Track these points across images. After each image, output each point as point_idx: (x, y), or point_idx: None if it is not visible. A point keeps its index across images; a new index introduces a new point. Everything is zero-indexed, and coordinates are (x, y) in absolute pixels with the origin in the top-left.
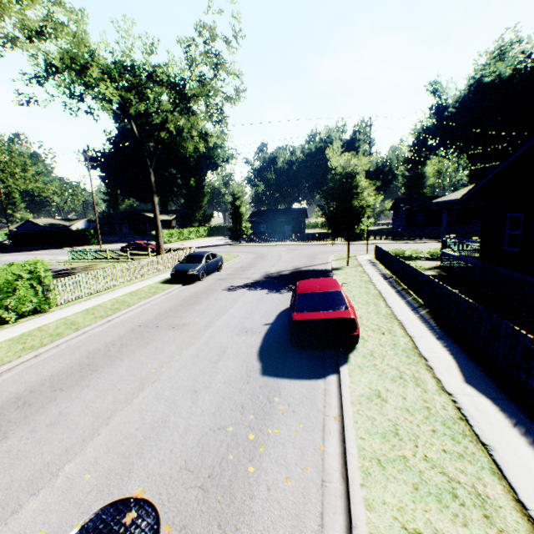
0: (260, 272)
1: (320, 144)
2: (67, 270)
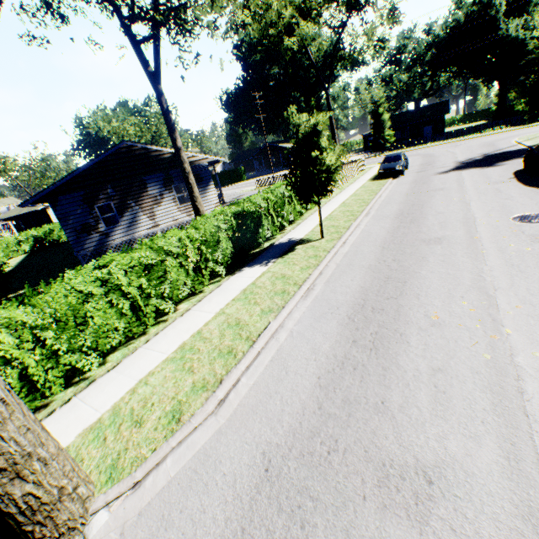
0: (449, 163)
1: (470, 9)
2: None
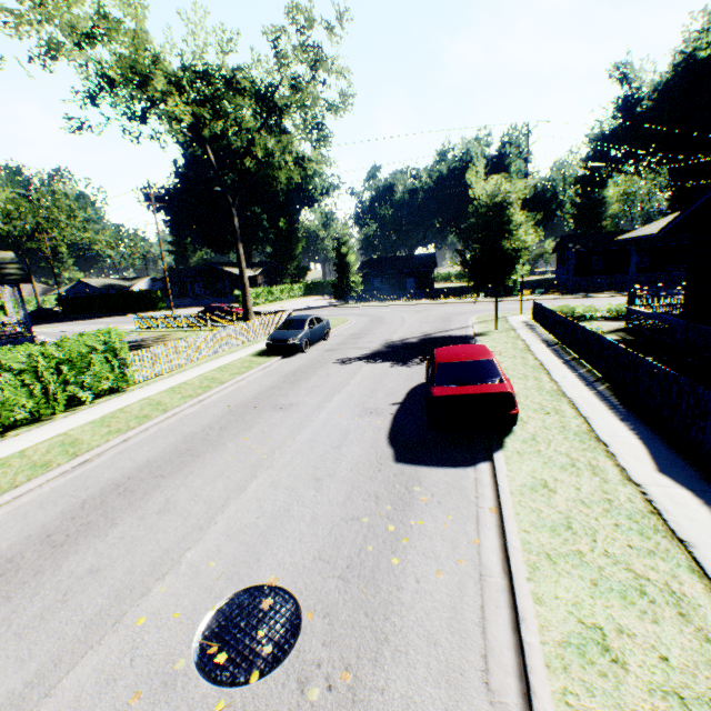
0: (379, 340)
1: (455, 164)
2: (136, 342)
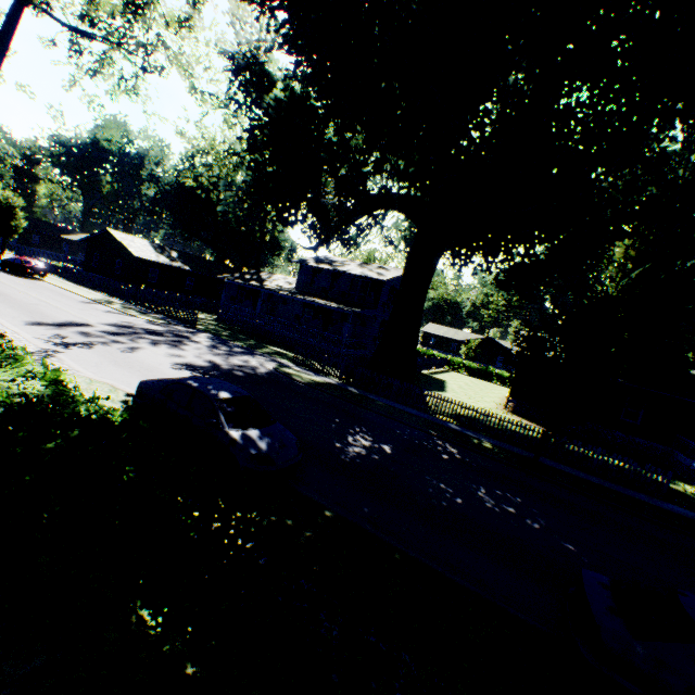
0: None
1: None
2: None
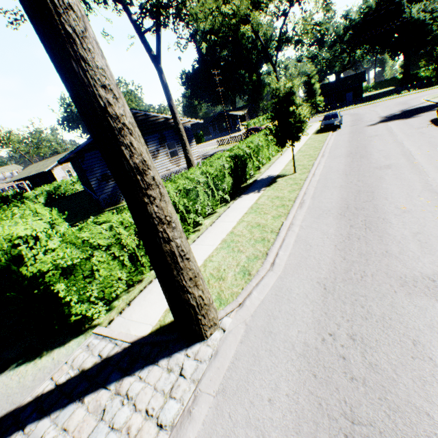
0: (375, 118)
1: None
2: None
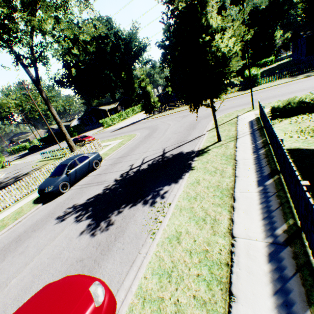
0: (125, 167)
1: None
2: (25, 175)
